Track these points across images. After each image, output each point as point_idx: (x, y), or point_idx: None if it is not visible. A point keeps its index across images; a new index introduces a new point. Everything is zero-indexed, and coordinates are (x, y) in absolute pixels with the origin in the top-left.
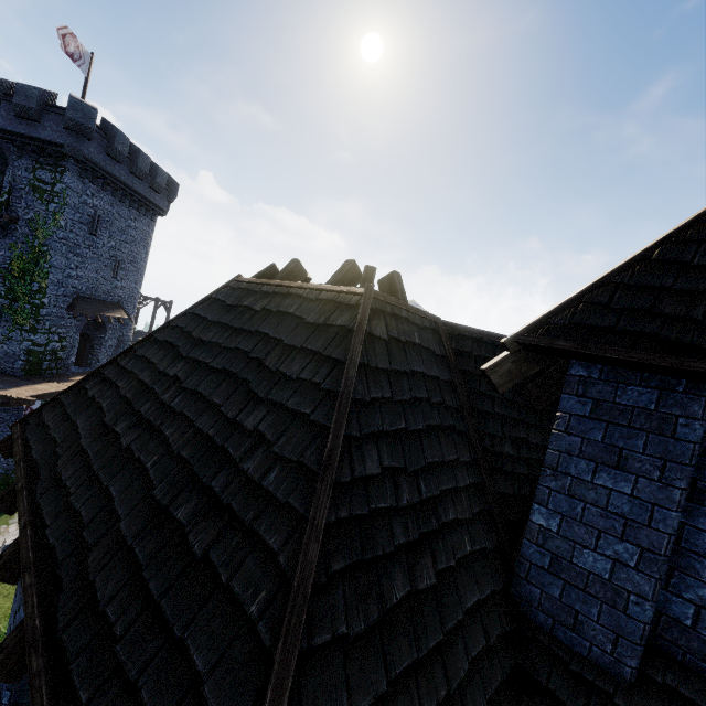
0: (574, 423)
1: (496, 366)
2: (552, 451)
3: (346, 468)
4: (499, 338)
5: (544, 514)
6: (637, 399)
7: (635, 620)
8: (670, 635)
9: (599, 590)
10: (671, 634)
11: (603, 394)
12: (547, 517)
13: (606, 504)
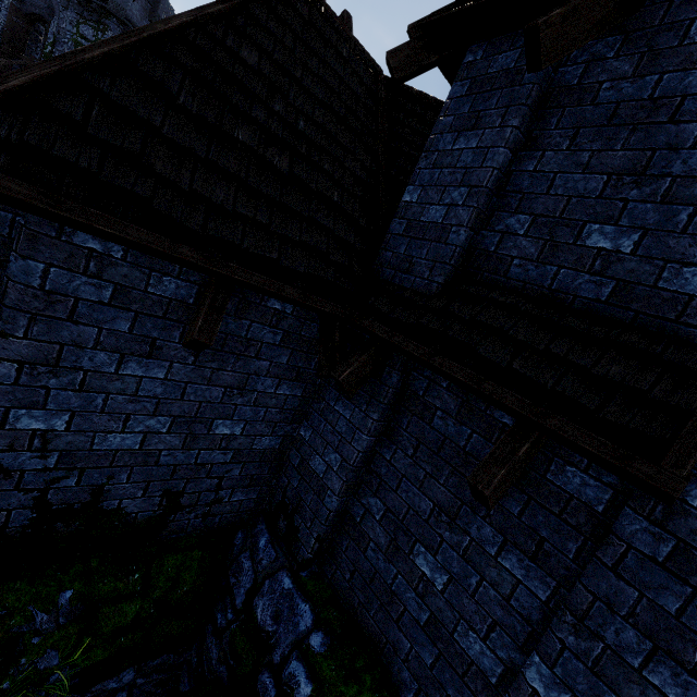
0: (452, 105)
1: (397, 51)
2: (430, 137)
3: (219, 34)
4: (435, 101)
5: (411, 191)
6: (503, 64)
7: (451, 245)
8: (477, 264)
9: (432, 234)
10: (478, 263)
11: (481, 70)
12: (412, 193)
13: (456, 163)
